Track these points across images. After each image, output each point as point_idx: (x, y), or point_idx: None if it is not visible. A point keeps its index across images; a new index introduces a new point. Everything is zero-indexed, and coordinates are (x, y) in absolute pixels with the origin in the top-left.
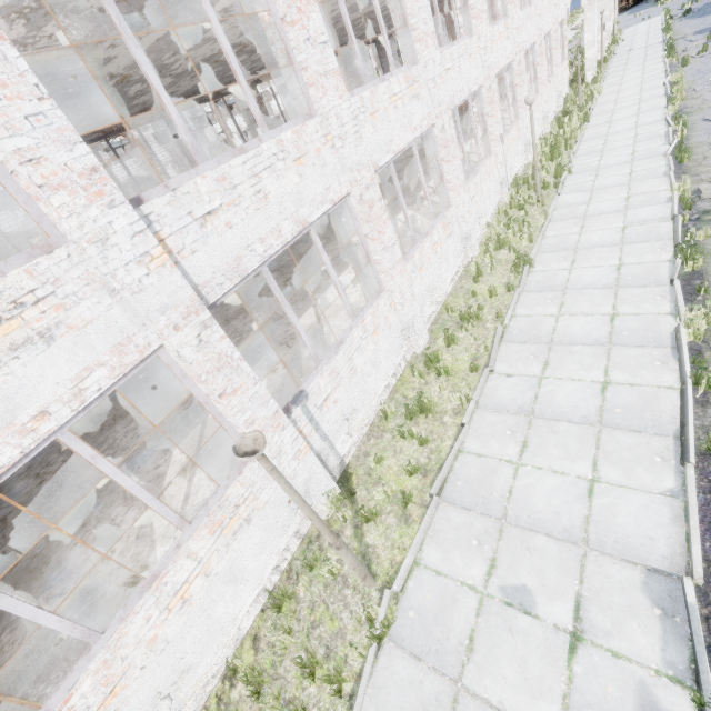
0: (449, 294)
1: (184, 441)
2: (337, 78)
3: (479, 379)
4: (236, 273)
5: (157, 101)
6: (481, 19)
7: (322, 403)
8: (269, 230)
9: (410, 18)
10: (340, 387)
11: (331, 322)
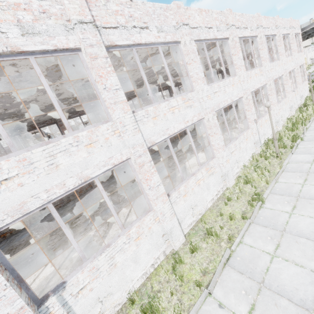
0: (208, 209)
1: (31, 275)
2: (124, 104)
3: (200, 296)
4: (18, 212)
5: None
6: (240, 69)
7: (78, 291)
8: (55, 184)
9: (190, 72)
10: (98, 278)
11: (132, 216)
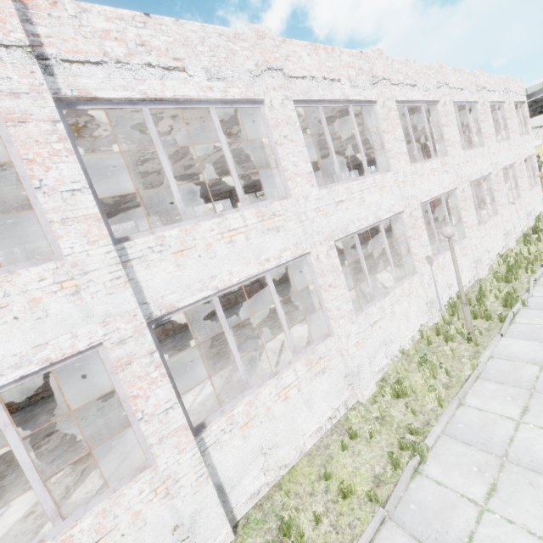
0: (307, 452)
1: None
2: (91, 223)
3: None
4: None
5: (152, 204)
6: (398, 159)
7: None
8: None
9: (282, 161)
10: None
11: (136, 456)
